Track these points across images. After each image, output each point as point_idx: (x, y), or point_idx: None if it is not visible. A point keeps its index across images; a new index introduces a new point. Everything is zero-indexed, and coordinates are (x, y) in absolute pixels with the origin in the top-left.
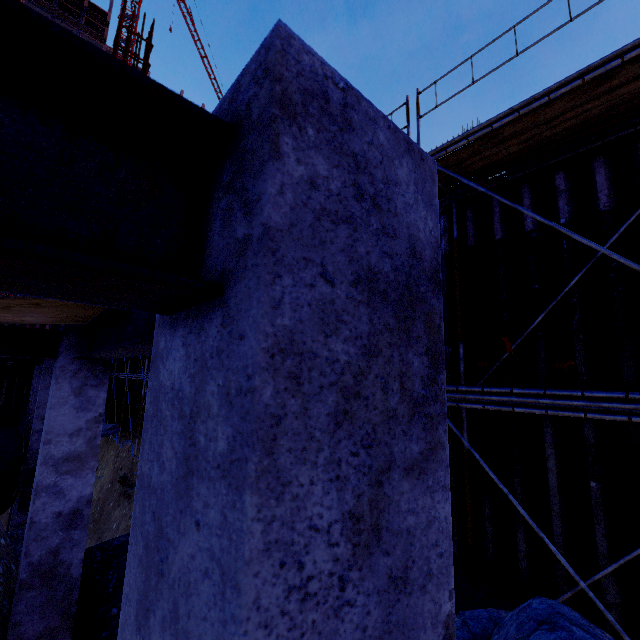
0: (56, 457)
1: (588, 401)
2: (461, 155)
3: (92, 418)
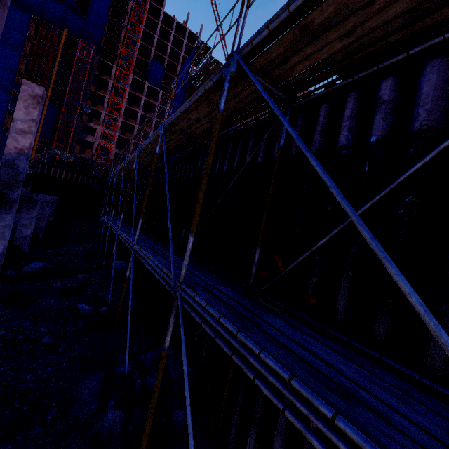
0: None
1: (261, 365)
2: (278, 51)
3: None
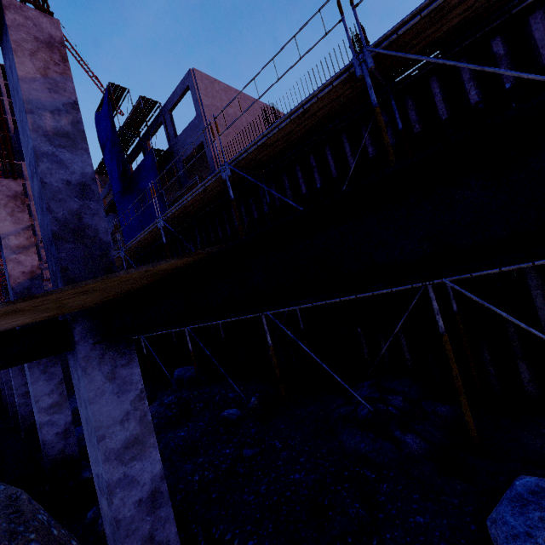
0: (115, 449)
1: None
2: (406, 38)
3: (135, 397)
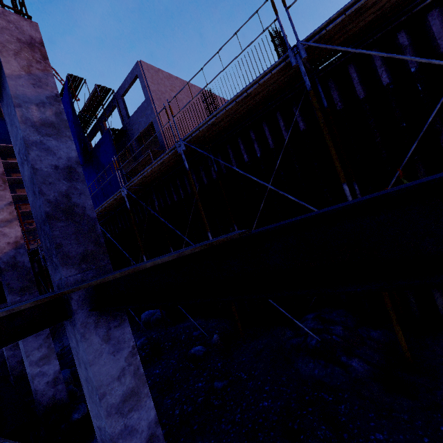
0: (115, 404)
1: None
2: (331, 33)
3: (128, 354)
